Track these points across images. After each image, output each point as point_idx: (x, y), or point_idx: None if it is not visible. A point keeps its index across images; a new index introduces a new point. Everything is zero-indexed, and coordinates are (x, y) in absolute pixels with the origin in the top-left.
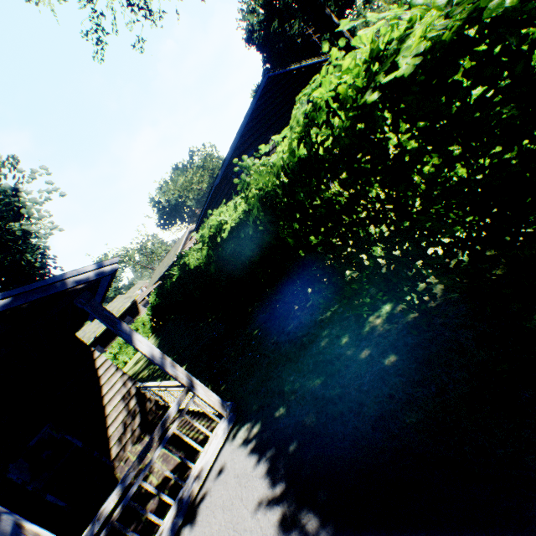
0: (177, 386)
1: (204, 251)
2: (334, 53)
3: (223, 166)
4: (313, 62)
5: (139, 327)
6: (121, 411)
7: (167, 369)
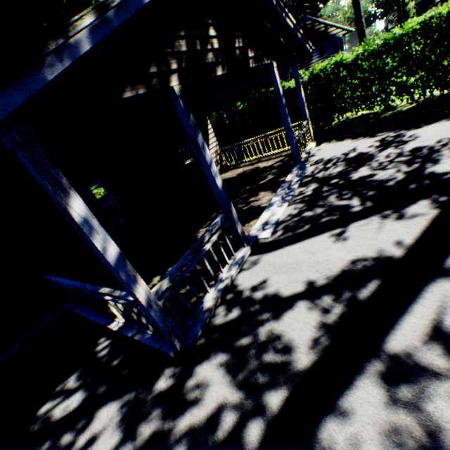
0: None
1: (305, 79)
2: (449, 0)
3: None
4: (330, 23)
5: None
6: (214, 158)
7: (305, 108)
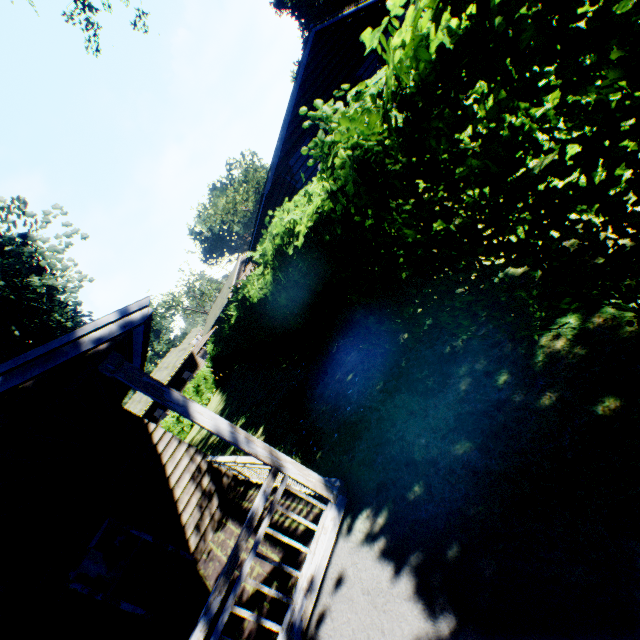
0: (259, 464)
1: (268, 276)
2: None
3: (272, 165)
4: None
5: (200, 382)
6: (194, 493)
7: (243, 447)
